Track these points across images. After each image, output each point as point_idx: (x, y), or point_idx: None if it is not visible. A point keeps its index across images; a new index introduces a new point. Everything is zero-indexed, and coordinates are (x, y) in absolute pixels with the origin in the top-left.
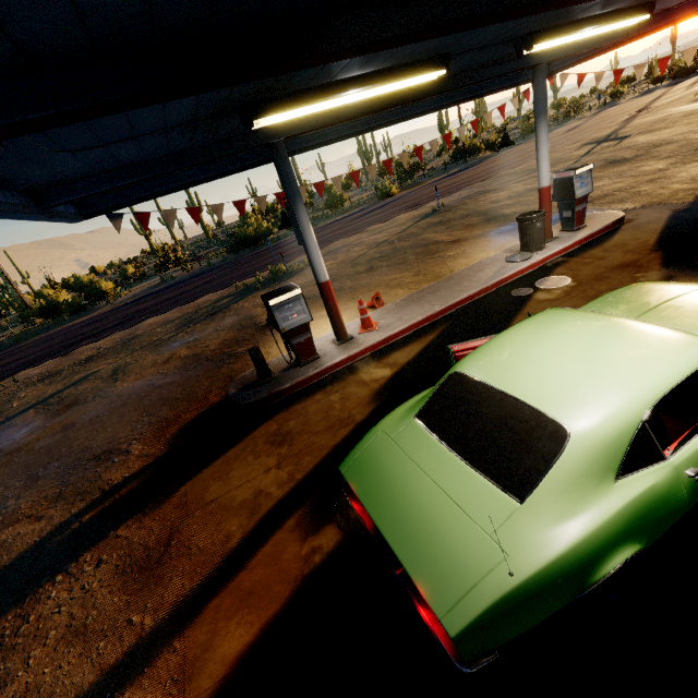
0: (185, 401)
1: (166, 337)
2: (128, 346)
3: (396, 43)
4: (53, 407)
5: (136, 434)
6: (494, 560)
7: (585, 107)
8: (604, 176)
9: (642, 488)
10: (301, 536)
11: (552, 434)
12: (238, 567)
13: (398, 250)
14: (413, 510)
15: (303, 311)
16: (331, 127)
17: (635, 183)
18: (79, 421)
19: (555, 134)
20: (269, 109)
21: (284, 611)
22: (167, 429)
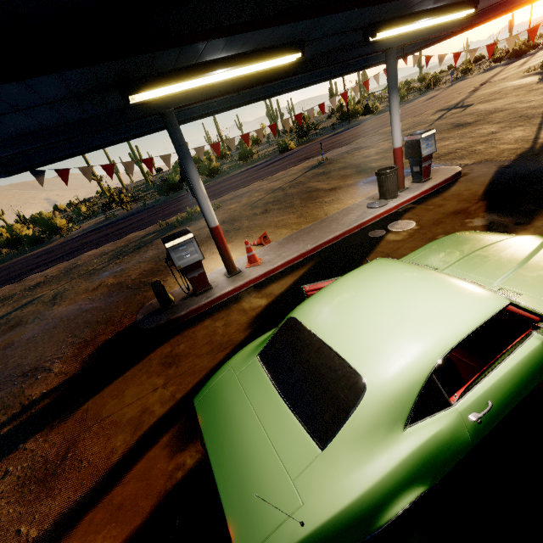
0: (104, 324)
1: (99, 267)
2: (69, 274)
3: (229, 31)
4: (1, 327)
5: (60, 353)
6: (291, 507)
7: (442, 80)
8: (450, 136)
9: (427, 435)
10: (171, 452)
11: (353, 385)
12: (116, 481)
13: (288, 195)
14: (239, 449)
15: (196, 251)
16: (223, 97)
17: (472, 143)
18: (17, 340)
19: (418, 102)
20: (143, 86)
21: (143, 526)
22: (85, 349)
